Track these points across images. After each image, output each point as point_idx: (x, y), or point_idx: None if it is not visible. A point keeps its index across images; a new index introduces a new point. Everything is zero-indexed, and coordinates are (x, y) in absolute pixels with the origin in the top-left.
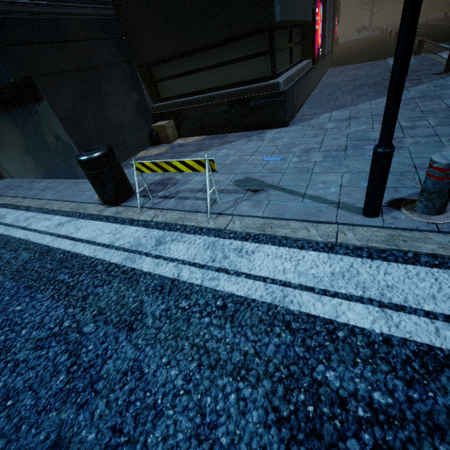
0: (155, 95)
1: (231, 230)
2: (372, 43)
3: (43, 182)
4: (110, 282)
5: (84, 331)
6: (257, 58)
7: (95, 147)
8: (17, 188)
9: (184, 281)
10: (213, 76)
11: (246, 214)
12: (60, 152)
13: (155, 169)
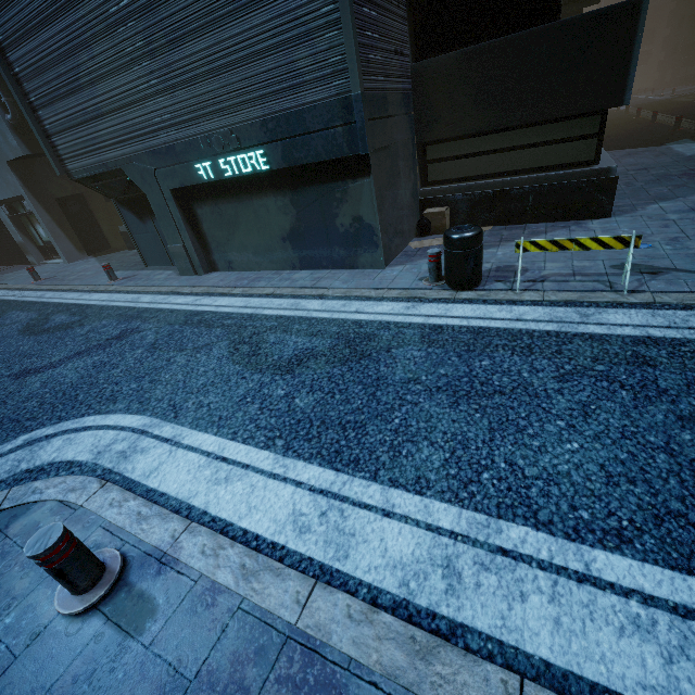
0: (422, 177)
1: (663, 304)
2: (616, 124)
3: (298, 273)
4: (571, 342)
5: (598, 370)
6: (578, 141)
7: (461, 226)
8: (264, 280)
9: (662, 337)
10: (511, 159)
11: (669, 290)
12: (348, 236)
13: (549, 247)
